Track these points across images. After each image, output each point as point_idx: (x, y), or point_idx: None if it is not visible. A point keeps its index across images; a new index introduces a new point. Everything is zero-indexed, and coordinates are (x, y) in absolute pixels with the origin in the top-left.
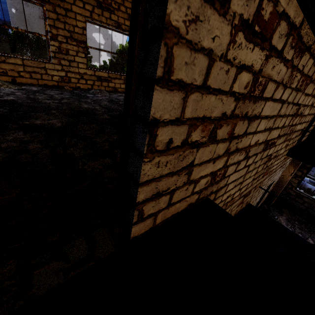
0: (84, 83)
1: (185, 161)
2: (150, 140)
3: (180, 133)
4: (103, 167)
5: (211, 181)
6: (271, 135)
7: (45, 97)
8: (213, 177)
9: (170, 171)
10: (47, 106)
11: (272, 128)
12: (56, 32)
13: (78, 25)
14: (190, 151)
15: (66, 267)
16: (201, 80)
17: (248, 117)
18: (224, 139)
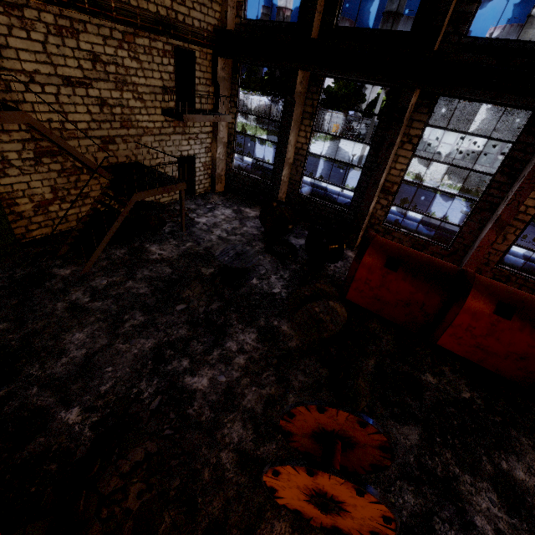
0: None
1: None
2: None
3: None
4: None
5: None
6: (64, 72)
7: None
8: None
9: None
10: None
11: (55, 64)
12: None
13: None
14: None
15: None
16: None
17: None
18: None
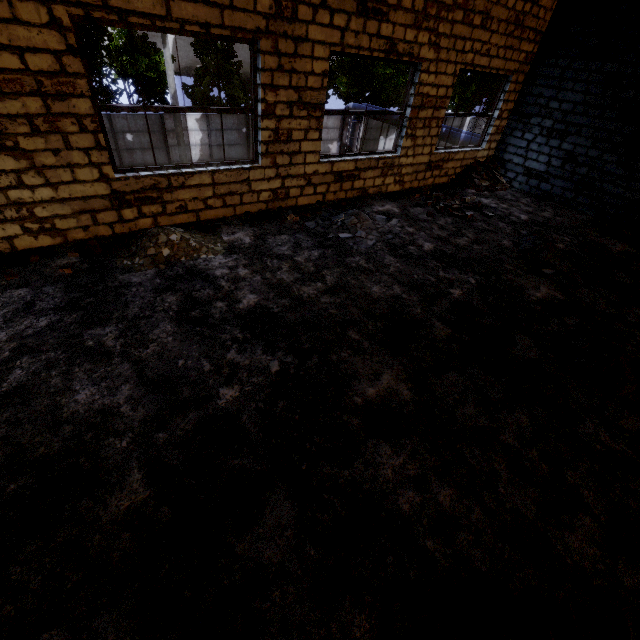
0: (312, 193)
1: None
2: None
3: None
4: (599, 550)
5: None
6: None
7: (291, 274)
8: None
9: None
10: (325, 312)
11: None
12: (274, 97)
13: (315, 70)
14: None
15: None
16: None
17: None
18: None
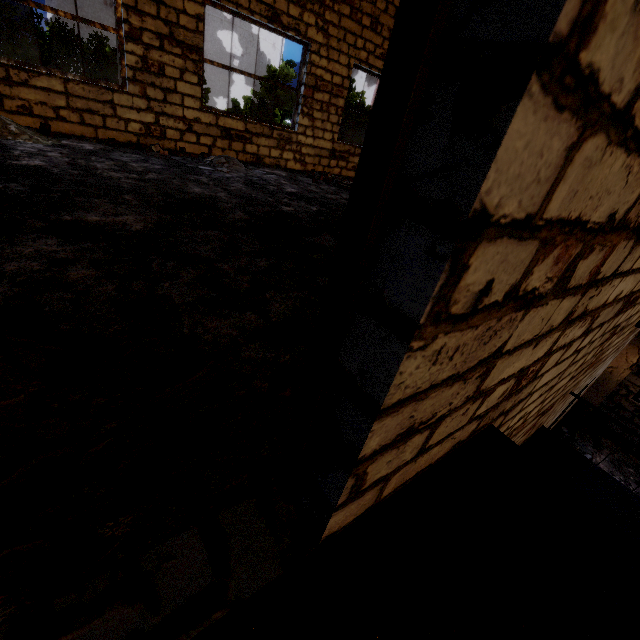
0: (194, 141)
1: (491, 345)
2: (447, 282)
3: (515, 264)
4: (240, 333)
5: (511, 390)
6: None
7: (109, 166)
8: (518, 380)
9: (452, 372)
10: (115, 184)
11: None
12: (140, 22)
13: (187, 11)
14: (510, 319)
15: (149, 624)
16: (628, 91)
17: (638, 232)
18: (578, 286)
